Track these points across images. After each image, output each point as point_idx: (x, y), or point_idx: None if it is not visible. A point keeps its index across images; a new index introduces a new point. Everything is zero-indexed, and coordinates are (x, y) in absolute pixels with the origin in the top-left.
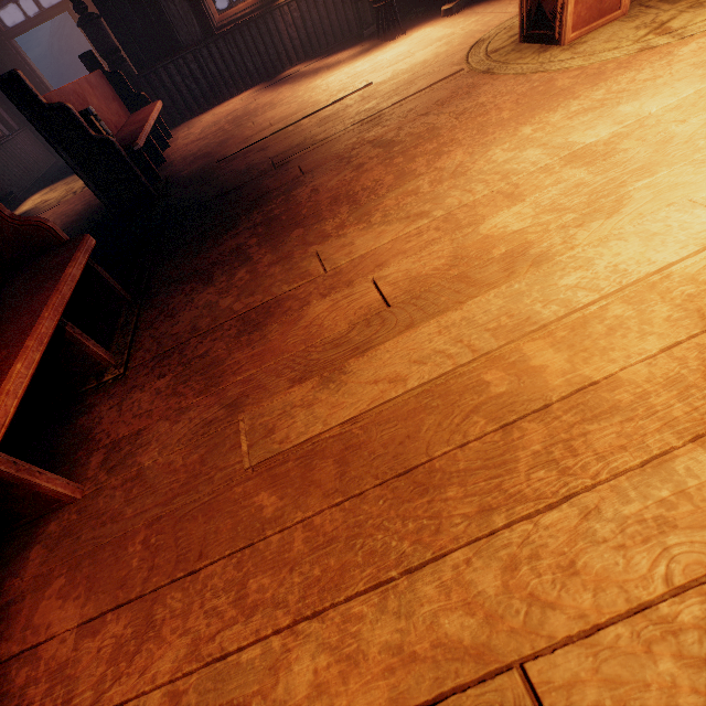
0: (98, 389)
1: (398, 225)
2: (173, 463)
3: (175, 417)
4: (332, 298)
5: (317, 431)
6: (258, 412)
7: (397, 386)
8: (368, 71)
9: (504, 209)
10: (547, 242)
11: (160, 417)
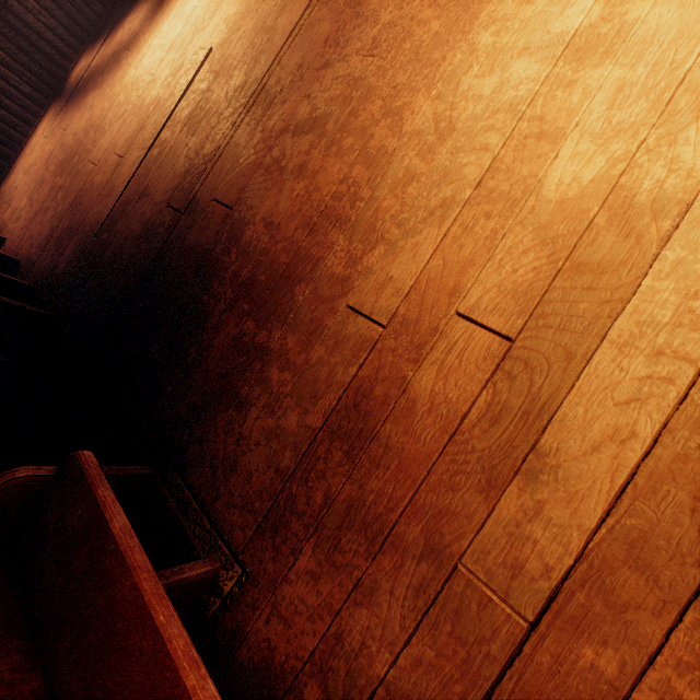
0: (227, 605)
1: (431, 230)
2: (425, 660)
3: (369, 599)
4: (433, 361)
5: (582, 545)
6: (478, 550)
7: (634, 446)
8: (189, 32)
9: (554, 156)
10: (651, 179)
11: (348, 608)
